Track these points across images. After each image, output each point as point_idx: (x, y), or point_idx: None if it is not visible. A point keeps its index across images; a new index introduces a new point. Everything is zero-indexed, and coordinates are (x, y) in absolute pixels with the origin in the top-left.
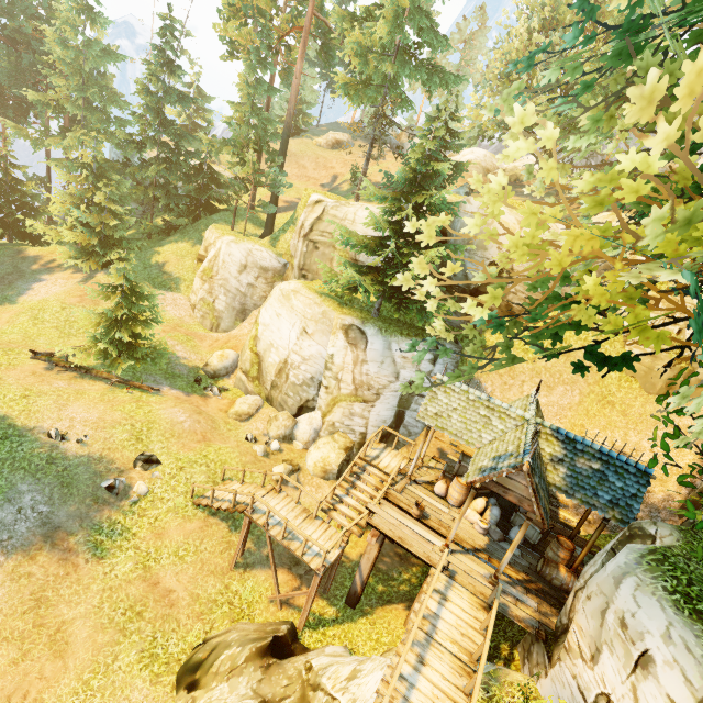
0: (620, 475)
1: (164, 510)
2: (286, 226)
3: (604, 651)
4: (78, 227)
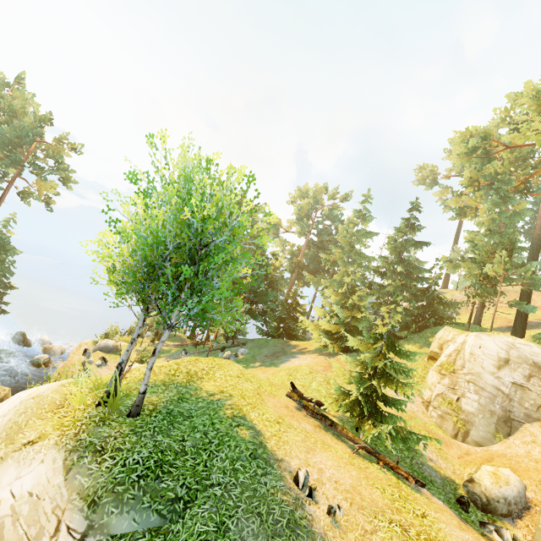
0: None
1: None
2: None
3: None
4: (334, 317)
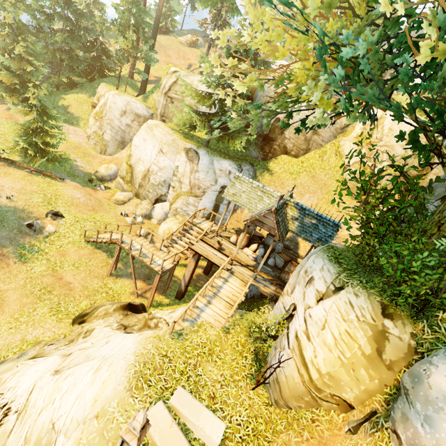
0: (325, 226)
1: (66, 242)
2: (154, 89)
3: (296, 287)
4: (3, 69)
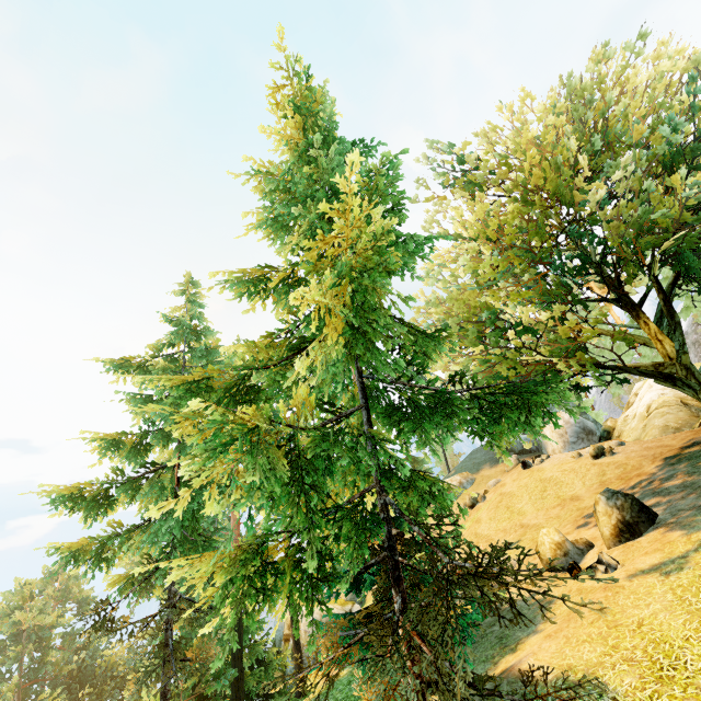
0: None
1: None
2: None
3: None
4: None
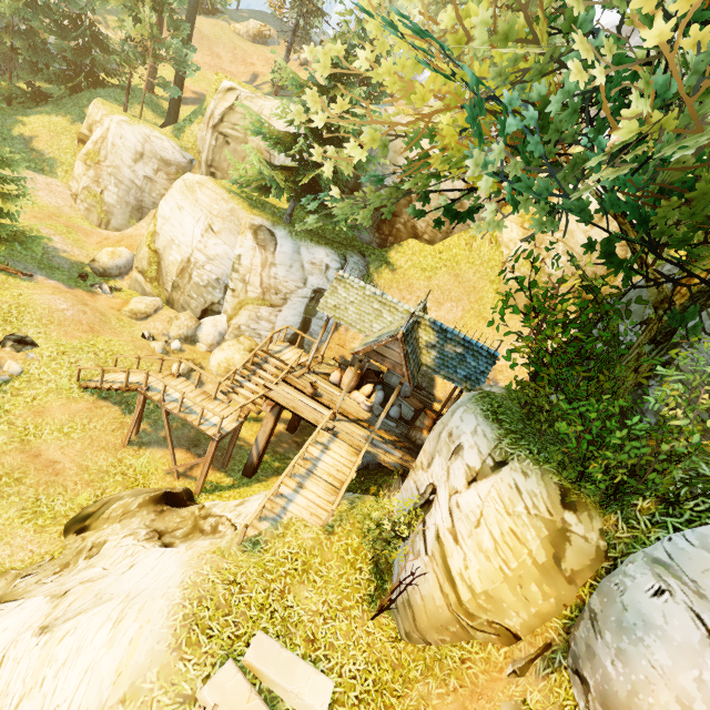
0: (475, 357)
1: (43, 390)
2: (193, 117)
3: (436, 457)
4: None
